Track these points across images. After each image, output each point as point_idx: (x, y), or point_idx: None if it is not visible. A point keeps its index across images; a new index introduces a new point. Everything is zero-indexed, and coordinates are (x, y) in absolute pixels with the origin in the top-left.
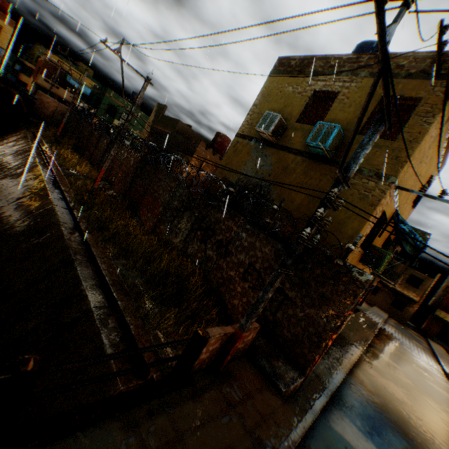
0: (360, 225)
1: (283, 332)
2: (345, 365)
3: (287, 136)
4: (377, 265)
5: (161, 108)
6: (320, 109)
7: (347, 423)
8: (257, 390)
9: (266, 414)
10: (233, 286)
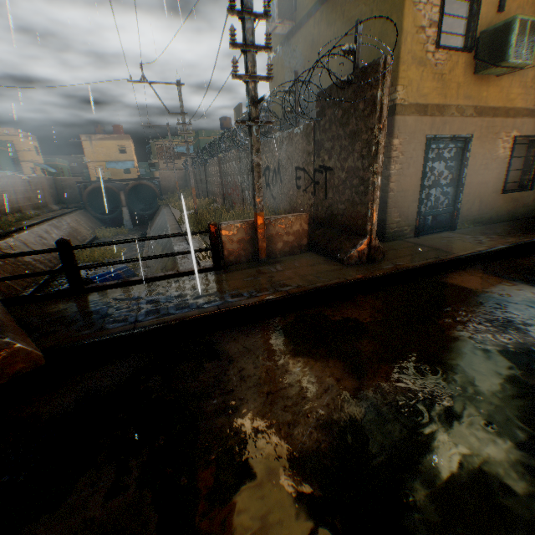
0: (399, 17)
1: (338, 209)
2: (530, 237)
3: (299, 6)
4: (501, 55)
5: (237, 110)
6: None
7: (479, 278)
8: (307, 266)
9: (306, 274)
10: (295, 204)
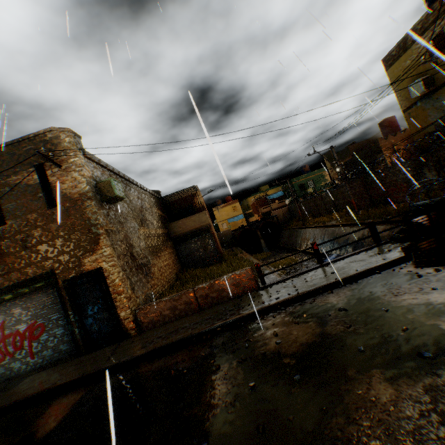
0: None
1: None
2: None
3: (436, 79)
4: None
5: (328, 155)
6: (441, 37)
7: None
8: None
9: None
10: None
